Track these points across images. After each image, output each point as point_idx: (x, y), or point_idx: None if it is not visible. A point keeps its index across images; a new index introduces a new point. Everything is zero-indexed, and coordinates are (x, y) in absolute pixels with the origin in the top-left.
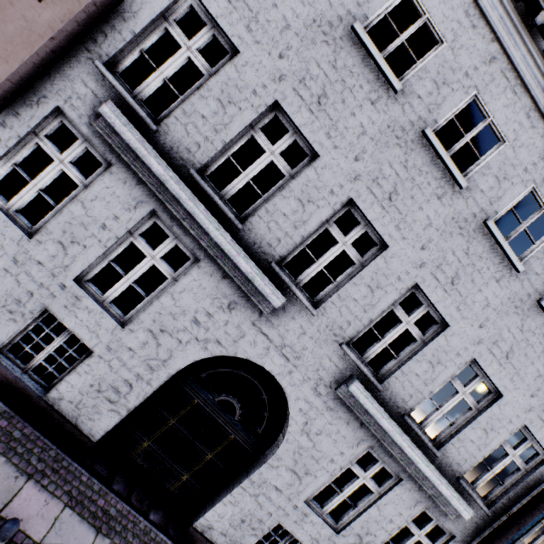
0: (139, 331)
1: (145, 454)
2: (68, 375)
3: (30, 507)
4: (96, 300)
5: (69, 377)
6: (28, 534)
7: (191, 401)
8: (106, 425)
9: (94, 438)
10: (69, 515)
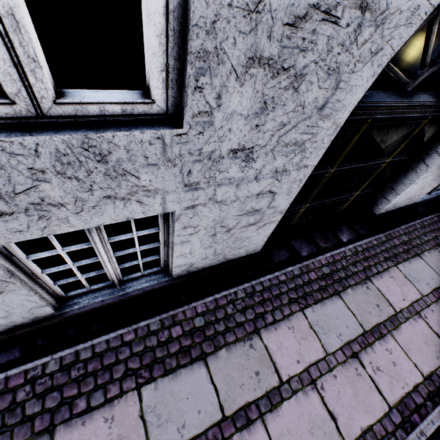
0: (228, 96)
1: (305, 214)
2: (170, 251)
3: (289, 348)
4: (18, 130)
5: (176, 253)
6: (314, 361)
7: (359, 128)
8: (262, 238)
9: (256, 251)
10: (312, 313)
